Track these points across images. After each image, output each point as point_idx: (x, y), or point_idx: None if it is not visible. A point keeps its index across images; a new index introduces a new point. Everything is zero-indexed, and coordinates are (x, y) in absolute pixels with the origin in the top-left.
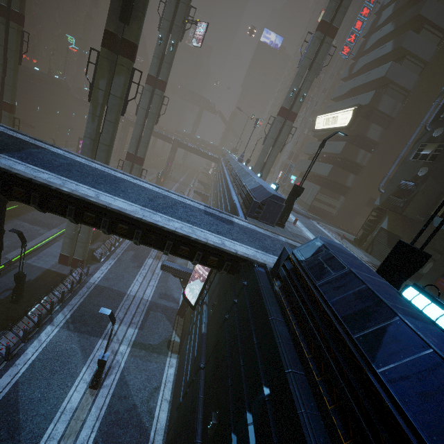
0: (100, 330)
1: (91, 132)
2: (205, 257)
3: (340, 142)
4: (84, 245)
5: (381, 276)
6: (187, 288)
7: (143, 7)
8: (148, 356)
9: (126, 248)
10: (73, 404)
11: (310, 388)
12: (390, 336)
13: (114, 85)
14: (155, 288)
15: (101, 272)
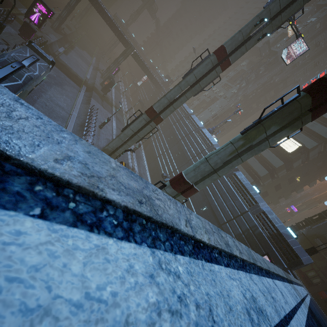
0: None
1: (218, 163)
2: None
3: (279, 159)
4: None
5: None
6: None
7: None
8: None
9: None
10: None
11: None
12: None
13: (278, 135)
14: None
15: None
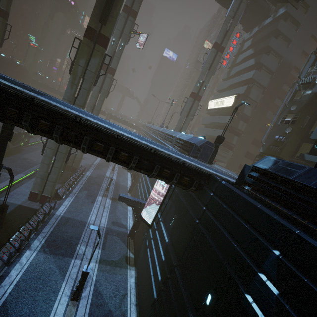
0: (72, 252)
1: (69, 96)
2: (180, 177)
3: (228, 116)
4: (53, 184)
5: None
6: (142, 213)
7: (116, 15)
8: (113, 270)
9: (80, 189)
10: (59, 316)
11: None
12: None
13: (90, 64)
14: (107, 217)
15: (64, 207)
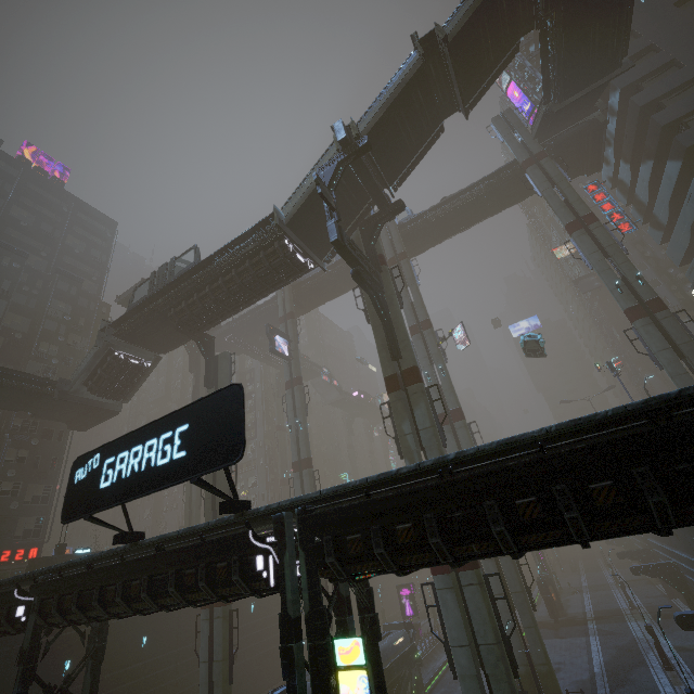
0: None
1: None
2: None
3: None
4: None
5: None
6: None
7: (405, 336)
8: None
9: None
10: None
11: None
12: None
13: (417, 419)
14: None
15: None
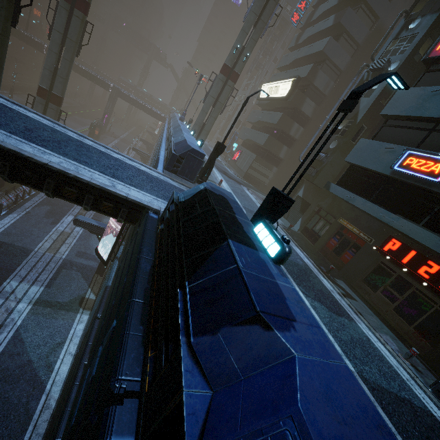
0: None
1: None
2: (97, 201)
3: (278, 113)
4: None
5: (254, 220)
6: (102, 244)
7: None
8: (53, 314)
9: (39, 202)
10: None
11: (148, 315)
12: (213, 258)
13: None
14: (72, 246)
15: (0, 227)
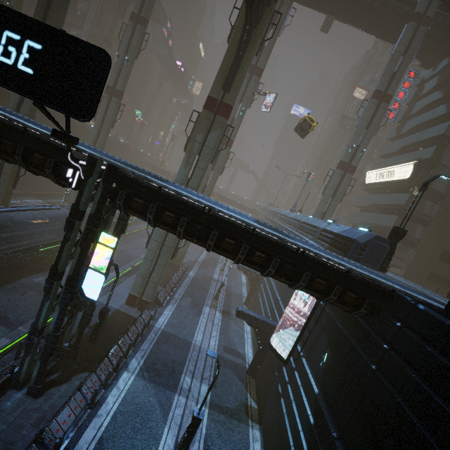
0: (174, 383)
1: (182, 177)
2: (342, 292)
3: (403, 194)
4: (155, 285)
5: None
6: (271, 339)
7: (242, 79)
8: (228, 423)
9: (183, 294)
10: None
11: None
12: None
13: (209, 138)
14: (218, 339)
15: (165, 317)
